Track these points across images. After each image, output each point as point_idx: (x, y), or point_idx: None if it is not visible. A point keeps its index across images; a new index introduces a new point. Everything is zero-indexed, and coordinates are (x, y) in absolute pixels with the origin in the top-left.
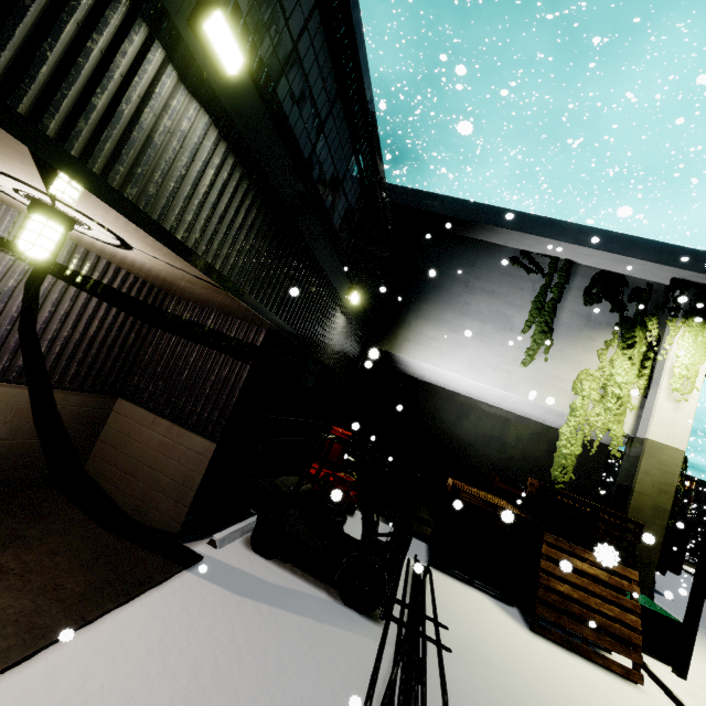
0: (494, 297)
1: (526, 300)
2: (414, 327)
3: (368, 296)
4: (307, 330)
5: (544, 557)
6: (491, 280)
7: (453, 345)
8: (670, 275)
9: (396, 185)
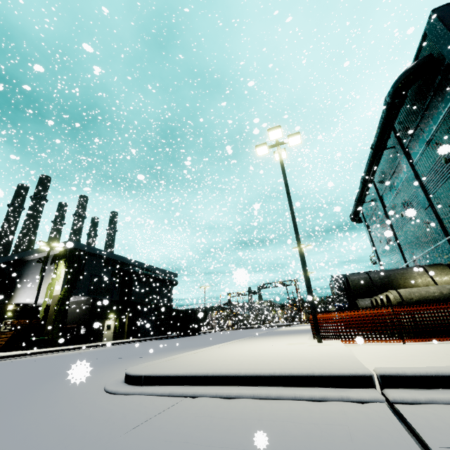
0: (33, 274)
1: (39, 271)
2: (16, 292)
3: None
4: None
5: None
6: (33, 269)
7: (24, 293)
8: (60, 250)
9: (6, 256)
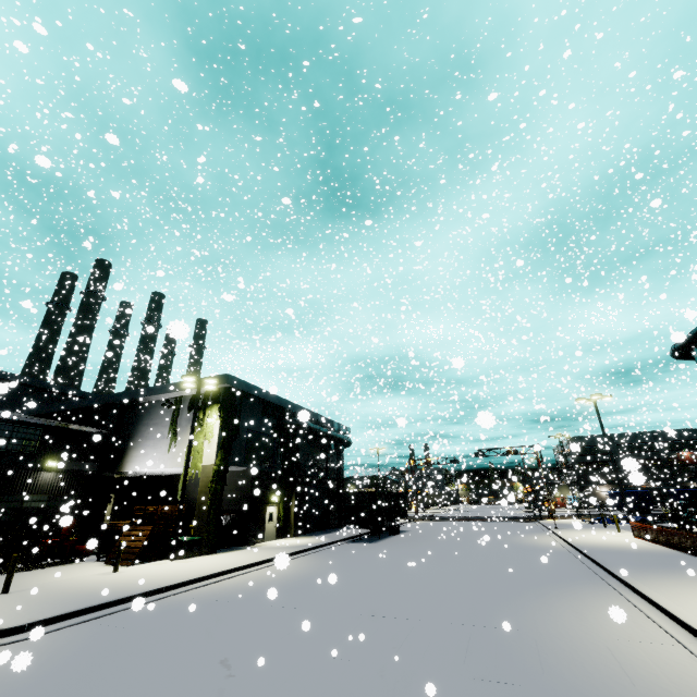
0: (158, 425)
1: (169, 421)
2: (130, 454)
3: (81, 455)
4: (14, 487)
5: (123, 535)
6: (156, 418)
7: (144, 456)
8: (206, 389)
9: (110, 394)
